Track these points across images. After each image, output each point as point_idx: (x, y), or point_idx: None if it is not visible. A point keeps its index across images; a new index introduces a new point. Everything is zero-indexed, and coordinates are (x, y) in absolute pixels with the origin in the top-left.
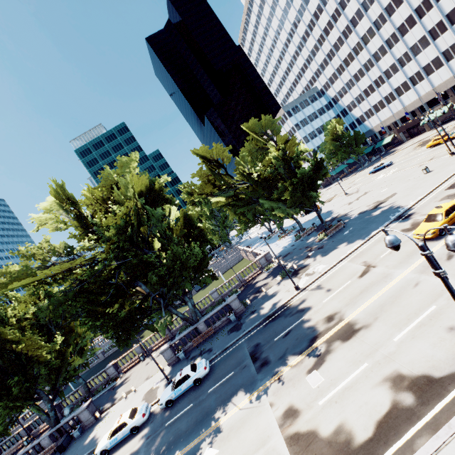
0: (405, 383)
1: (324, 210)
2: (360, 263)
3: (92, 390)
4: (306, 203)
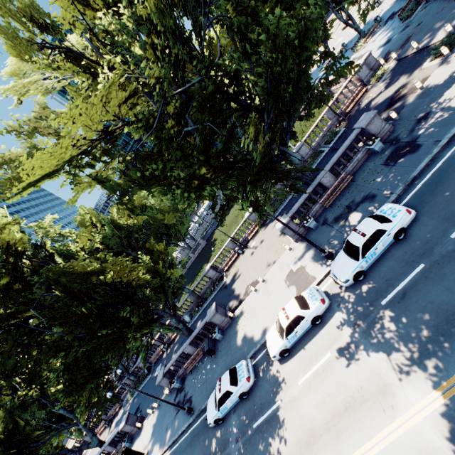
0: None
1: None
2: None
3: (201, 295)
4: None
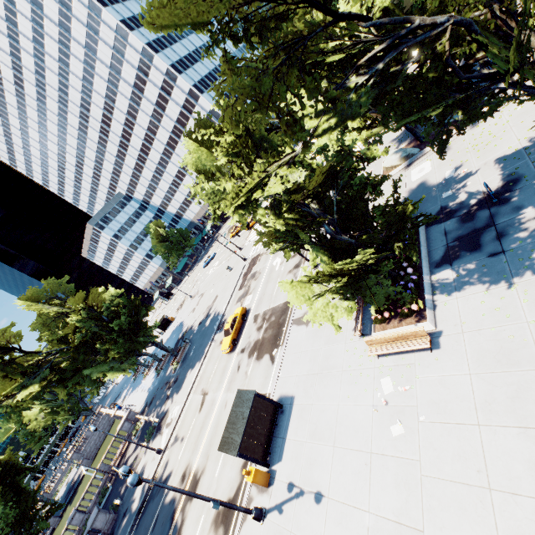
0: (220, 518)
1: (178, 322)
2: (200, 392)
3: None
4: (139, 349)
